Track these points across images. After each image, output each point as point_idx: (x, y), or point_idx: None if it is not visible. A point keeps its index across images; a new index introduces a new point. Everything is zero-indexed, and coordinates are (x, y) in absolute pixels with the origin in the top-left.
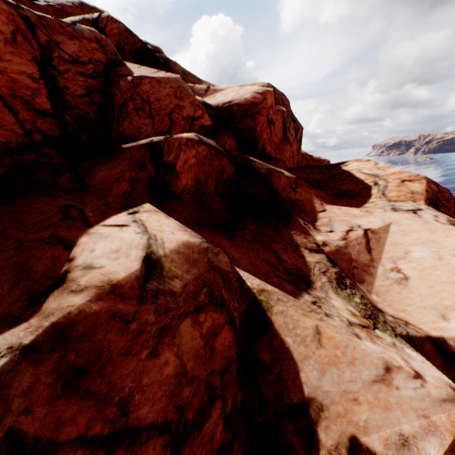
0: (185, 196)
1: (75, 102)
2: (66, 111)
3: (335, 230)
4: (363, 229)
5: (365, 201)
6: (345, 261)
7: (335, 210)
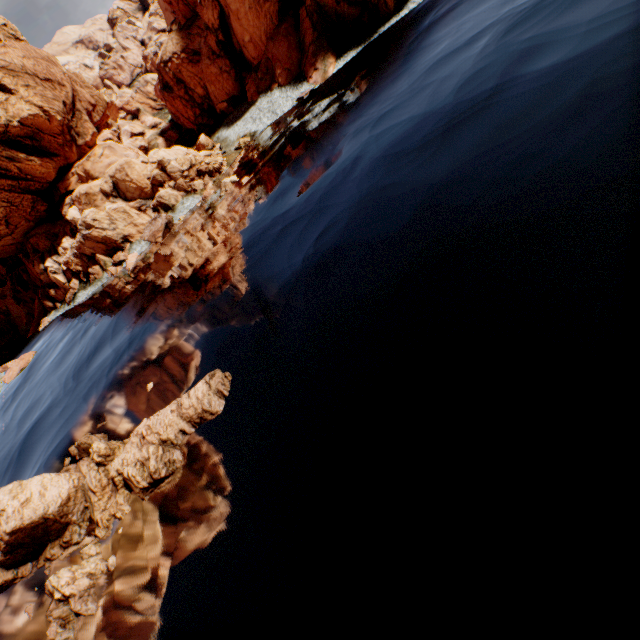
0: None
1: None
2: None
3: None
4: None
5: None
6: None
7: None
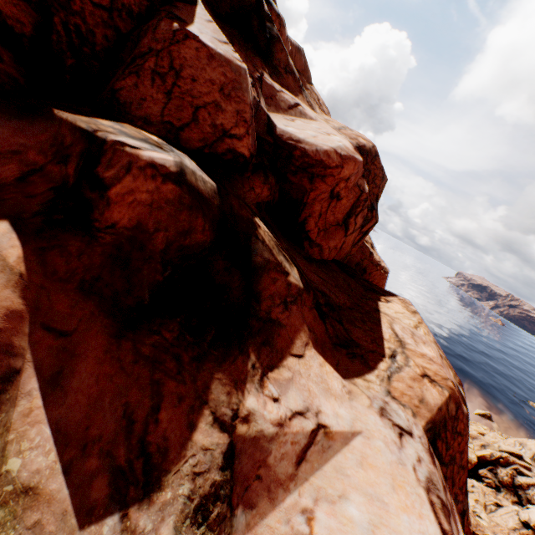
0: (107, 236)
1: (82, 6)
2: (59, 10)
3: (283, 401)
4: (319, 422)
5: (361, 372)
6: (253, 460)
7: (313, 365)
